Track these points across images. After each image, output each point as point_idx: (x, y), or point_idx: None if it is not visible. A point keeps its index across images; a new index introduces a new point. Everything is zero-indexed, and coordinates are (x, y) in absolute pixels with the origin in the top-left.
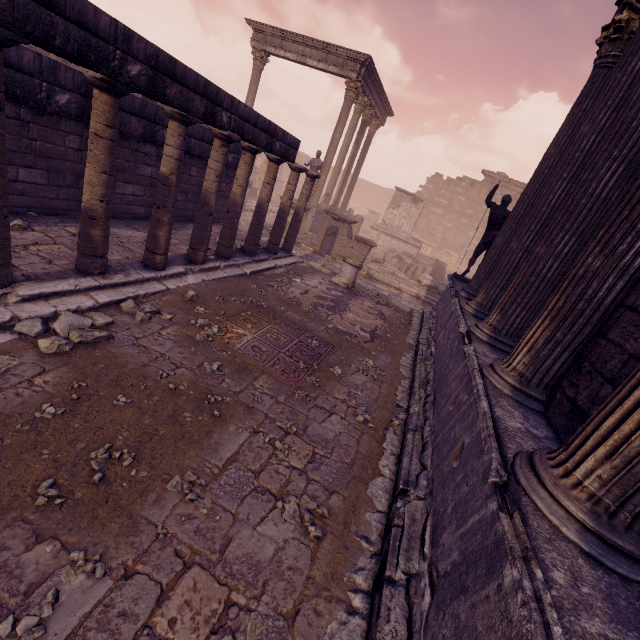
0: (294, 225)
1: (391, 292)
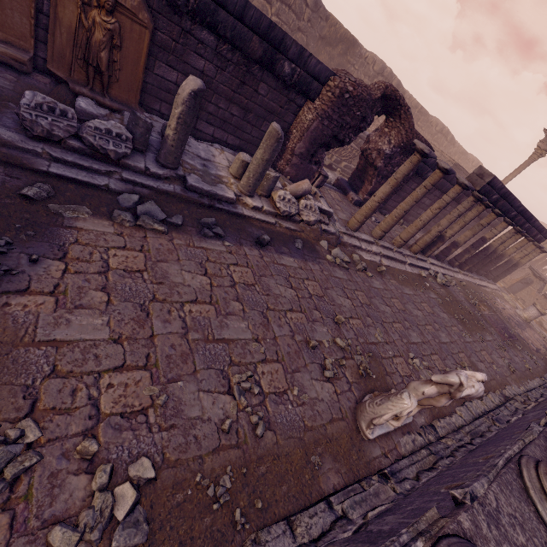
0: (509, 270)
1: None
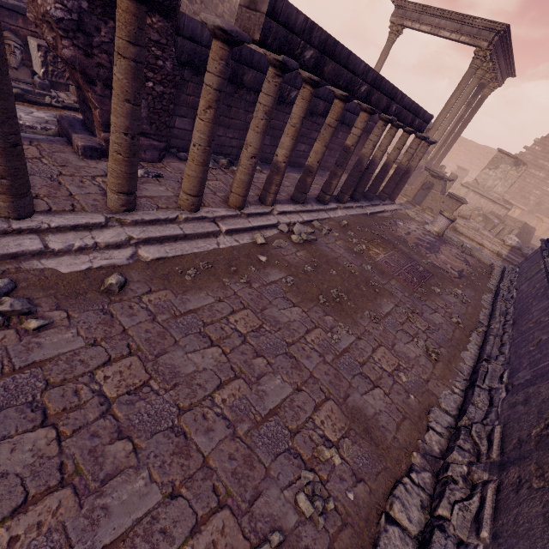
0: (403, 180)
1: (473, 246)
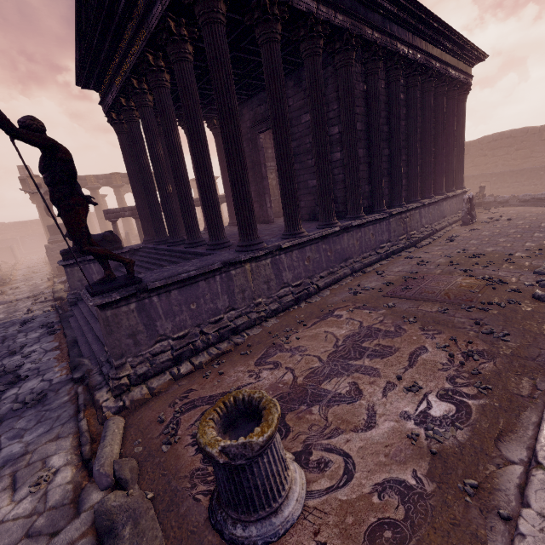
0: None
1: None
